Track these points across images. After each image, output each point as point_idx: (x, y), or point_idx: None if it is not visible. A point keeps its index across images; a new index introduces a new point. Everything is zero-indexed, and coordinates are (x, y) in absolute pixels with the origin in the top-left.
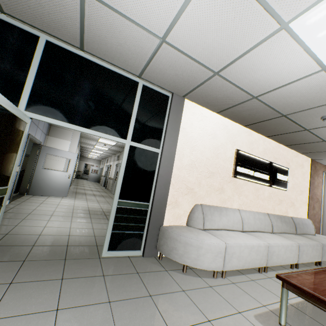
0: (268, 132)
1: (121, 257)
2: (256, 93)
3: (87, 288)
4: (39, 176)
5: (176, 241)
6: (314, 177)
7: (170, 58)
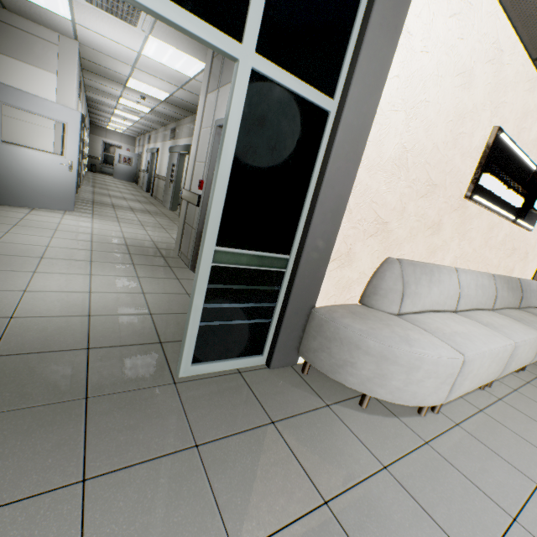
0: None
1: (225, 376)
2: None
3: (163, 506)
4: None
5: (357, 349)
6: None
7: None
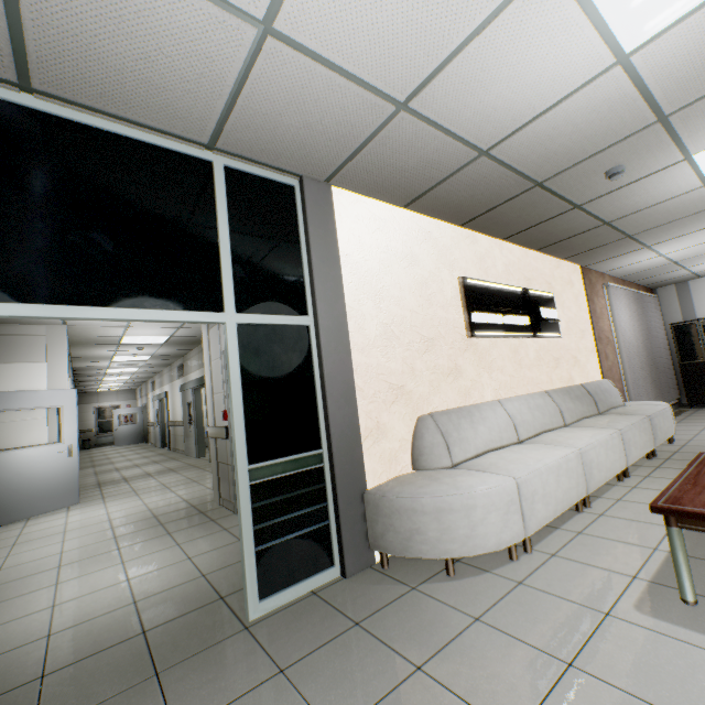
0: (507, 229)
1: (299, 602)
2: (487, 143)
3: None
4: None
5: (414, 513)
6: (592, 299)
7: (290, 79)
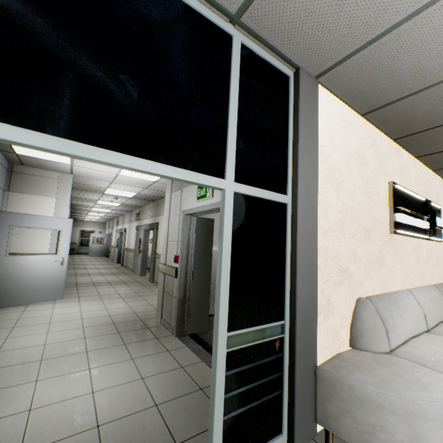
0: (429, 148)
1: None
2: None
3: None
4: (2, 271)
5: (380, 409)
6: None
7: None
